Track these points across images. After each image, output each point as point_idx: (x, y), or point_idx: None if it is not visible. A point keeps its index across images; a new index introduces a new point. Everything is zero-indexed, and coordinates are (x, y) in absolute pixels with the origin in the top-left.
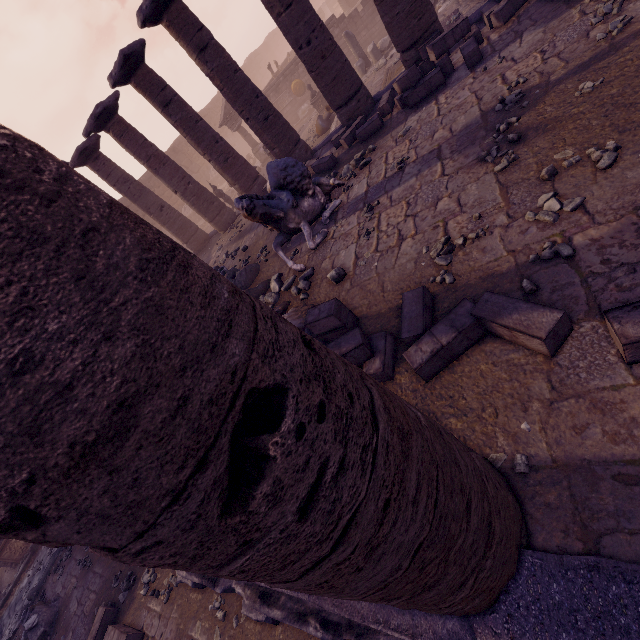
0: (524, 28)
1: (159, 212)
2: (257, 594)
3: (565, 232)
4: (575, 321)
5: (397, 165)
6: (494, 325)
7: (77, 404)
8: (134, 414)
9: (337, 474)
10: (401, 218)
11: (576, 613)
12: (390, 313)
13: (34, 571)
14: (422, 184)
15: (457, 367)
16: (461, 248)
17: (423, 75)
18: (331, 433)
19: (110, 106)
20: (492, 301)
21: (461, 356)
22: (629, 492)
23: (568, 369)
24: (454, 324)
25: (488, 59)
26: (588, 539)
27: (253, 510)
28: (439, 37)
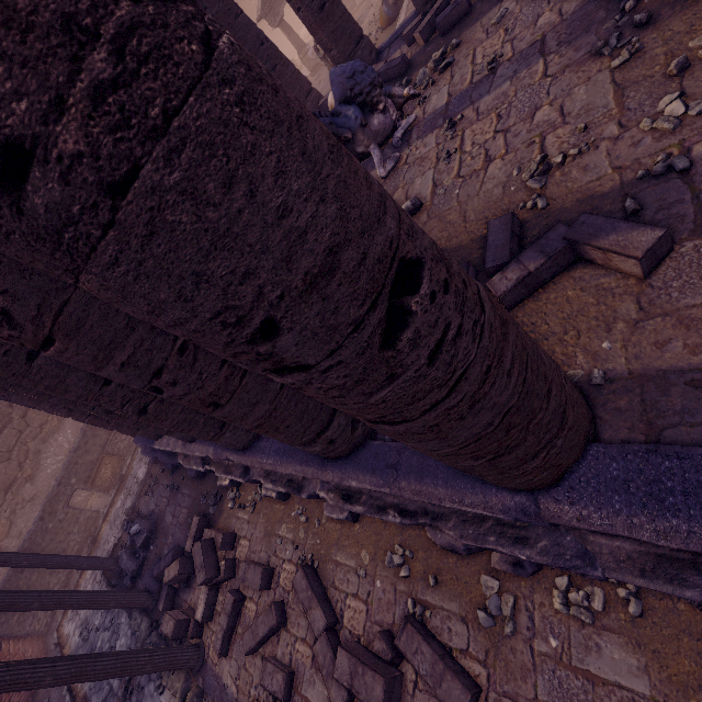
0: None
1: None
2: (340, 496)
3: (685, 142)
4: (677, 241)
5: (487, 65)
6: (588, 248)
7: (309, 246)
8: (338, 259)
9: (455, 337)
10: (489, 135)
11: (630, 483)
12: (472, 245)
13: (125, 496)
14: (518, 90)
15: (542, 295)
16: (559, 167)
17: None
18: (453, 304)
19: None
20: (589, 223)
21: (547, 284)
22: (698, 394)
23: (660, 290)
24: (544, 250)
25: None
26: (651, 433)
27: (400, 349)
28: None
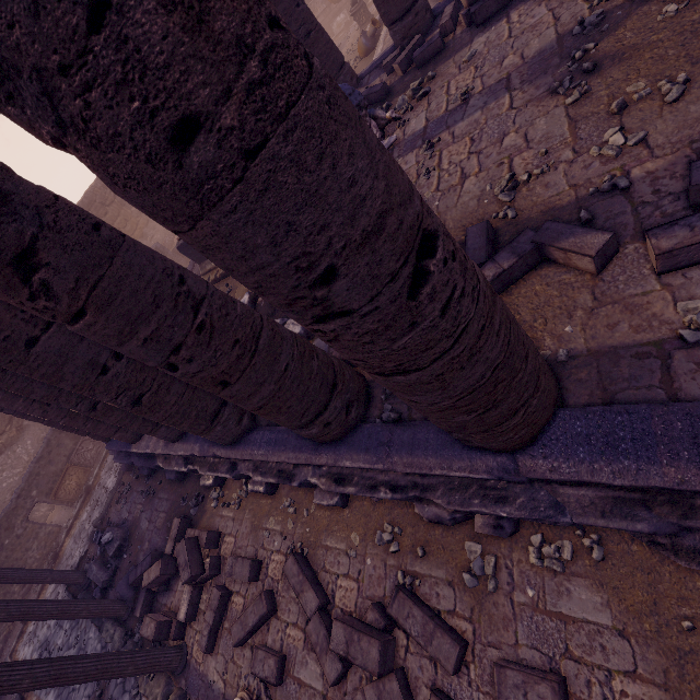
0: None
1: None
2: (332, 480)
3: (625, 166)
4: (621, 244)
5: (461, 96)
6: (552, 249)
7: (366, 209)
8: (384, 222)
9: (460, 297)
10: (464, 155)
11: (591, 437)
12: None
13: (92, 507)
14: (488, 118)
15: (514, 290)
16: (525, 184)
17: None
18: (459, 270)
19: None
20: (552, 228)
21: (519, 281)
22: (641, 364)
23: (610, 283)
24: (516, 251)
25: None
26: (606, 397)
27: (421, 301)
28: None
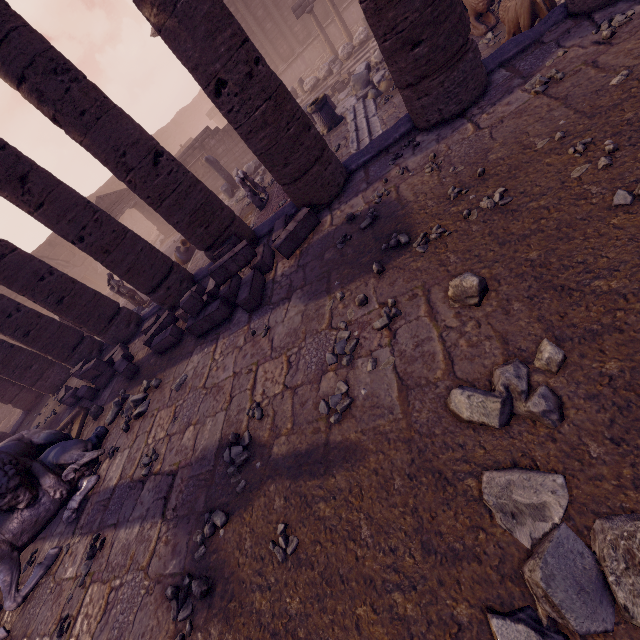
0: (296, 284)
1: None
2: None
3: None
4: None
5: (144, 465)
6: None
7: None
8: None
9: None
10: None
11: None
12: None
13: None
14: (132, 561)
15: None
16: None
17: None
18: None
19: None
20: None
21: None
22: None
23: None
24: None
25: (262, 312)
26: None
27: None
28: (220, 262)
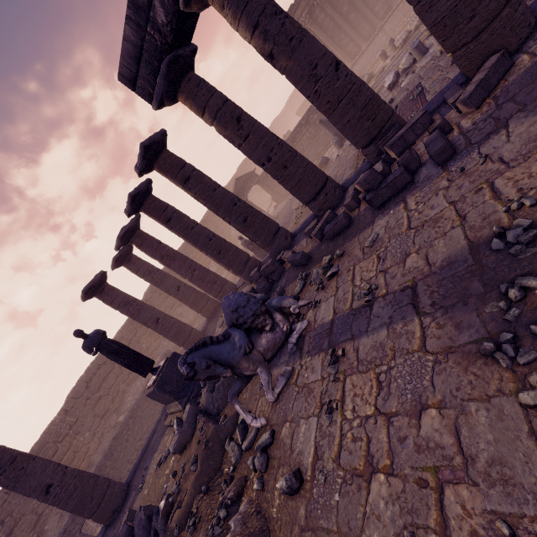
0: (508, 114)
1: (176, 292)
2: None
3: None
4: None
5: (364, 295)
6: None
7: None
8: None
9: None
10: (370, 409)
11: None
12: None
13: None
14: (395, 350)
15: None
16: None
17: (387, 168)
18: None
19: (131, 227)
20: None
21: None
22: None
23: None
24: None
25: (464, 155)
26: None
27: None
28: (397, 136)
